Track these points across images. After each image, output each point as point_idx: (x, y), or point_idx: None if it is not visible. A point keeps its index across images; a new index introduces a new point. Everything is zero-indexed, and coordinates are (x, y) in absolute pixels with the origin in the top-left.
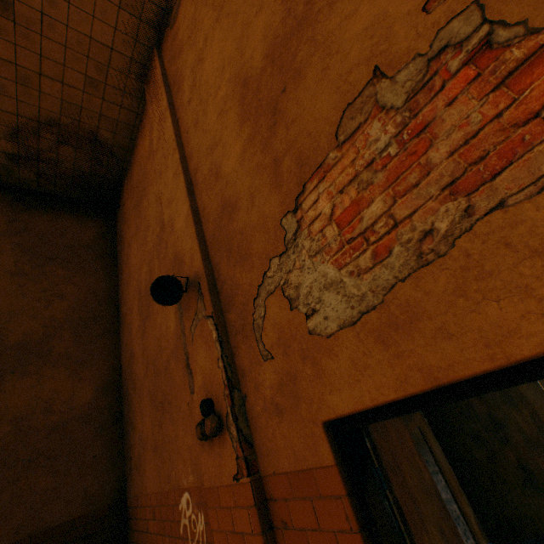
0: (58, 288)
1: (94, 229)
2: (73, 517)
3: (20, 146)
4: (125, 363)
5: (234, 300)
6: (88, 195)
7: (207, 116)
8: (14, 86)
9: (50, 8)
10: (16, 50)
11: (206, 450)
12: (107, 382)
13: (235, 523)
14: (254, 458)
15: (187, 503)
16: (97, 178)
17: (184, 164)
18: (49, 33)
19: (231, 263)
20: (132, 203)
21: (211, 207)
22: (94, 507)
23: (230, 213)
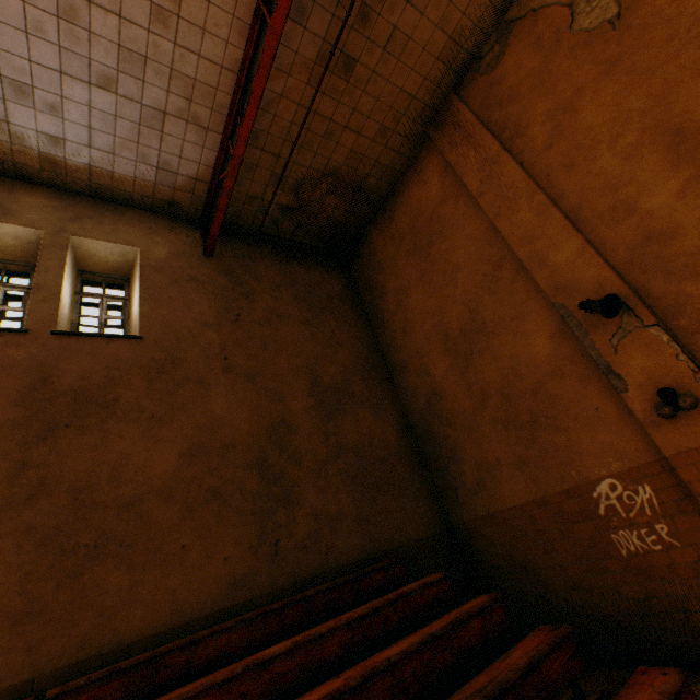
0: (336, 337)
1: (338, 280)
2: (422, 535)
3: (296, 198)
4: (416, 407)
5: (683, 309)
6: (328, 245)
7: (597, 161)
8: (319, 140)
9: (381, 67)
10: (337, 107)
11: (664, 428)
12: (401, 425)
13: None
14: None
15: (610, 487)
16: (343, 227)
17: (553, 204)
18: (370, 89)
19: (673, 280)
20: (399, 250)
21: (619, 239)
22: (432, 530)
23: (664, 241)
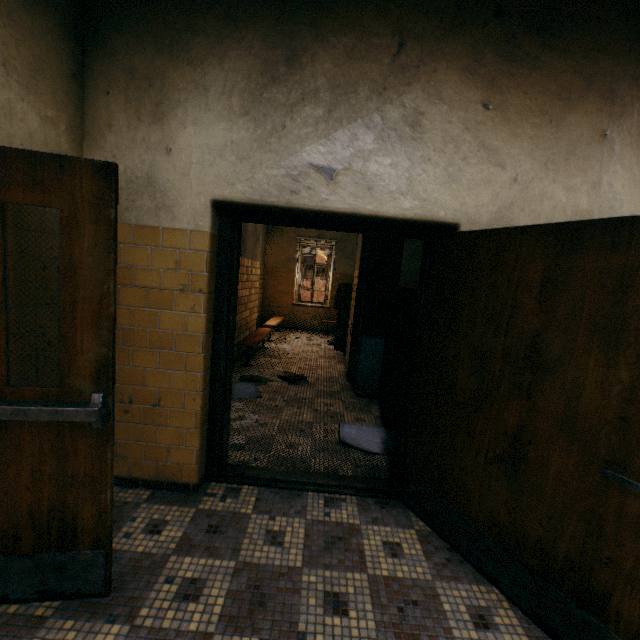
0: None
1: None
2: None
3: None
4: None
5: None
6: None
7: None
8: None
9: None
10: None
11: None
12: None
13: None
14: None
15: None
16: None
17: None
18: None
19: None
20: None
21: None
22: None
23: None
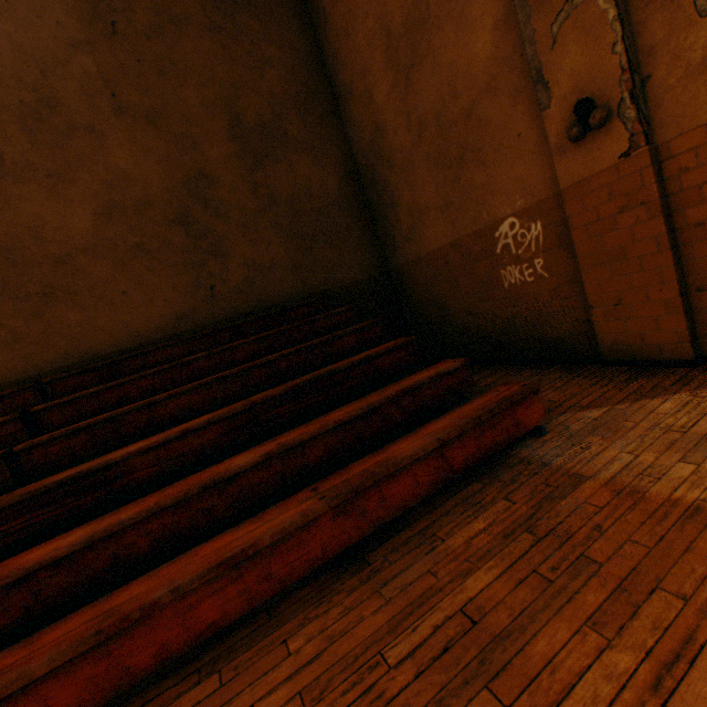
0: (260, 51)
1: None
2: (357, 280)
3: None
4: (361, 148)
5: None
6: None
7: None
8: None
9: None
10: None
11: (569, 155)
12: (346, 172)
13: (611, 194)
14: (649, 134)
15: (510, 227)
16: None
17: None
18: None
19: None
20: None
21: None
22: (369, 275)
23: None
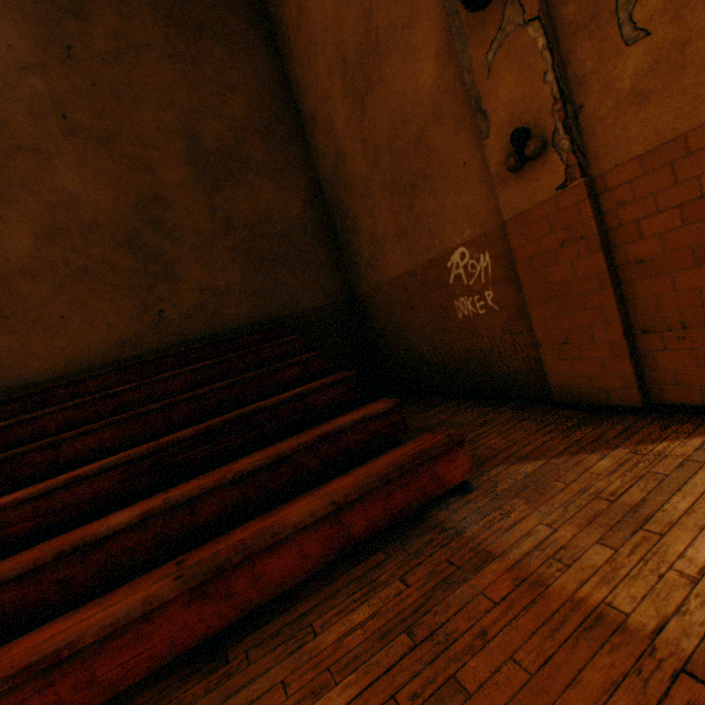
0: (224, 78)
1: None
2: (320, 305)
3: None
4: (326, 173)
5: None
6: None
7: None
8: None
9: None
10: None
11: (510, 186)
12: (311, 197)
13: (552, 227)
14: (585, 166)
15: (461, 257)
16: None
17: None
18: None
19: None
20: None
21: None
22: (333, 300)
23: None
